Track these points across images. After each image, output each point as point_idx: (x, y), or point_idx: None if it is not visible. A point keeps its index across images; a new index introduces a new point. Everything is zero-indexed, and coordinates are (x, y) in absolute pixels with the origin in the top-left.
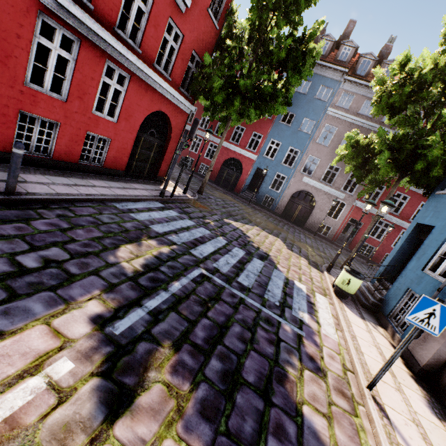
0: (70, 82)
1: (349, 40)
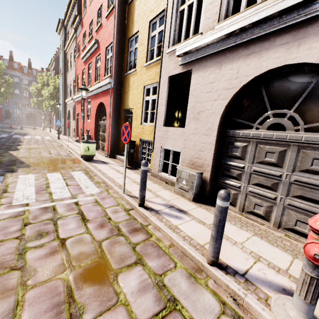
0: None
1: (15, 61)
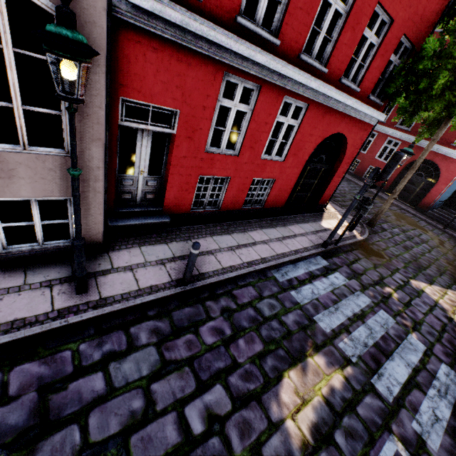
0: (244, 134)
1: None
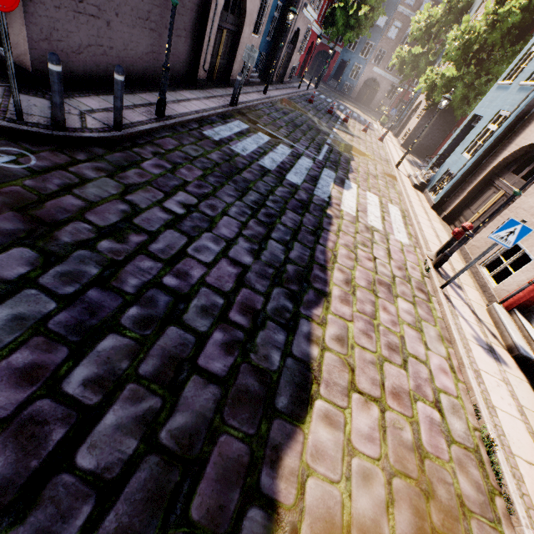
0: None
1: None
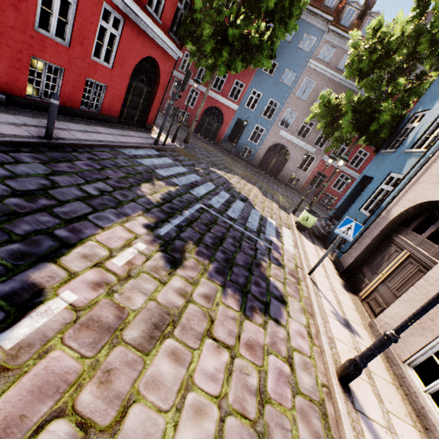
0: (72, 26)
1: None
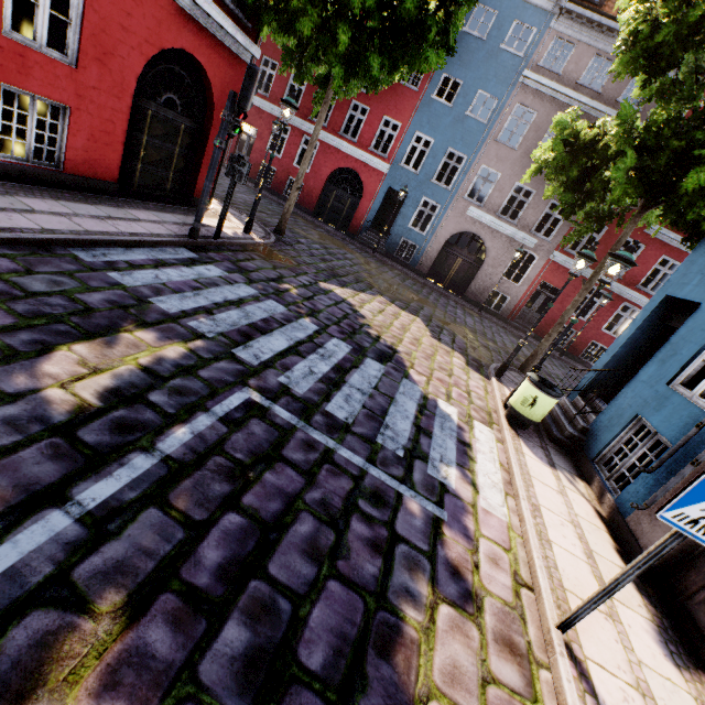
0: None
1: None
